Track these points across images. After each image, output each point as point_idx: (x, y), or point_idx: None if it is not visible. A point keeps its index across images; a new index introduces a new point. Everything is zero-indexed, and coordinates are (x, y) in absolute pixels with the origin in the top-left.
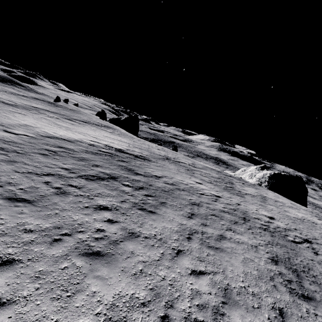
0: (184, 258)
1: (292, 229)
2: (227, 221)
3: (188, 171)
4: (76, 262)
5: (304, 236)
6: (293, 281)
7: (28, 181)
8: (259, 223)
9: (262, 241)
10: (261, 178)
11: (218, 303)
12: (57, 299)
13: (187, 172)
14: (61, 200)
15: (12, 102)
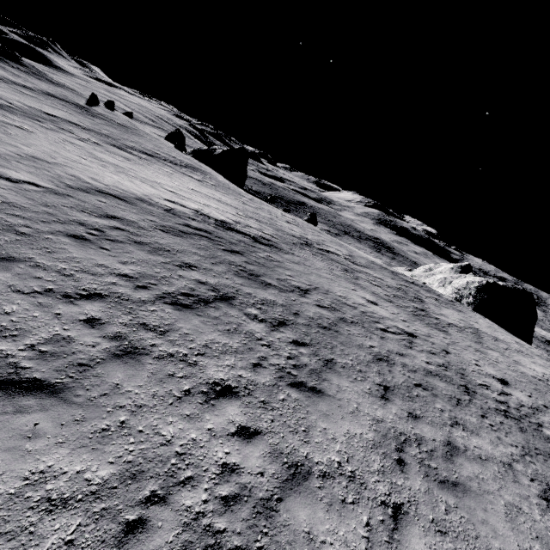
0: (411, 531)
1: (541, 406)
2: (445, 400)
3: (348, 273)
4: None
5: None
6: None
7: (46, 321)
8: (491, 398)
9: (514, 447)
10: (463, 290)
11: None
12: None
13: (347, 276)
14: (129, 376)
15: (1, 99)
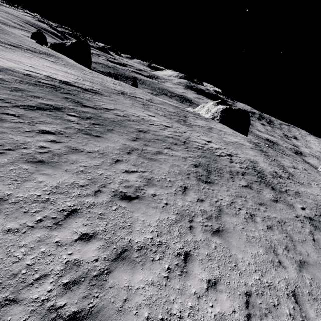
0: (122, 164)
1: (222, 148)
2: (168, 143)
3: (144, 106)
4: (23, 166)
5: (229, 153)
6: (203, 175)
7: None
8: (196, 145)
9: (193, 155)
10: (215, 113)
11: (141, 185)
12: (9, 184)
13: (143, 106)
14: None
15: None
